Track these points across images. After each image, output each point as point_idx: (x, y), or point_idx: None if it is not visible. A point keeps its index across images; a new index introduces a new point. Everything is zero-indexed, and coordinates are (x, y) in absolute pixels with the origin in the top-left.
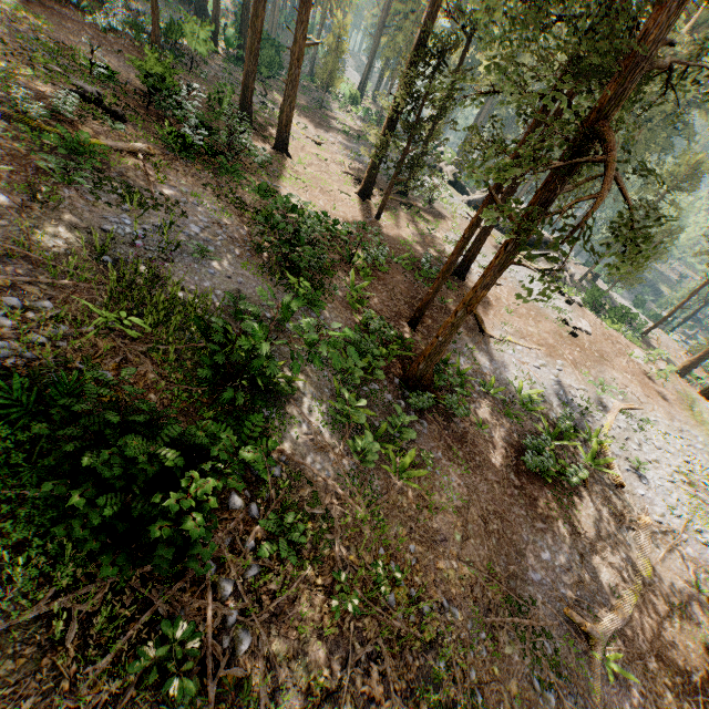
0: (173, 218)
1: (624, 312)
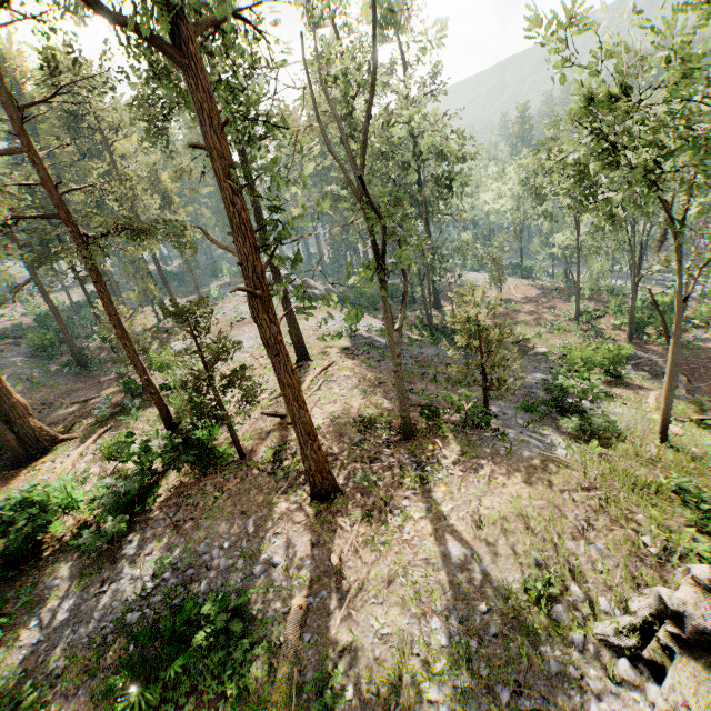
0: (8, 354)
1: (391, 289)
